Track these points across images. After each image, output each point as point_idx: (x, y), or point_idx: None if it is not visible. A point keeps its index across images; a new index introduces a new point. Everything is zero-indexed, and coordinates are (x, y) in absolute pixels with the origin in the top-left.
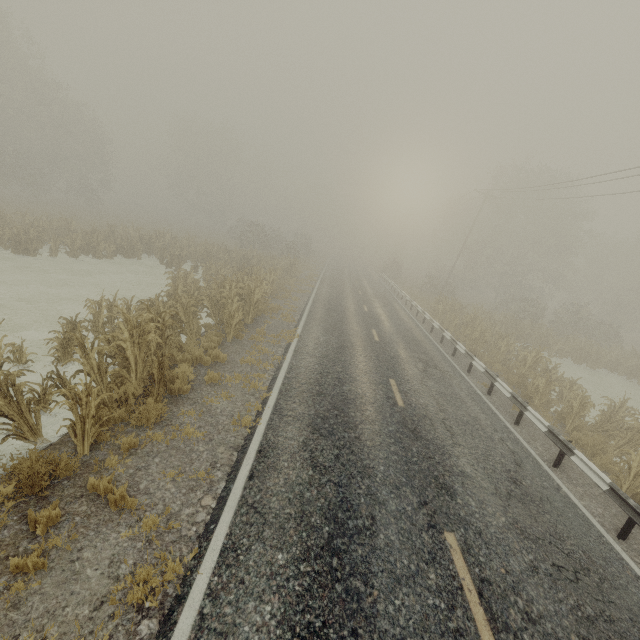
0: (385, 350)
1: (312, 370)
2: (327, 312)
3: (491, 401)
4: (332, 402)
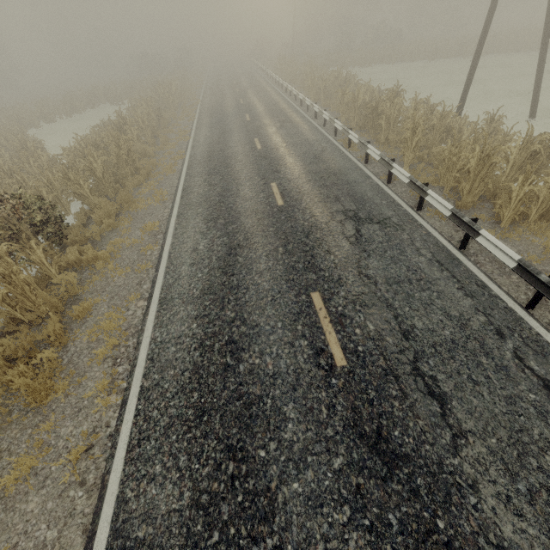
0: (241, 93)
1: (209, 107)
2: (212, 91)
3: (286, 94)
4: (217, 109)
